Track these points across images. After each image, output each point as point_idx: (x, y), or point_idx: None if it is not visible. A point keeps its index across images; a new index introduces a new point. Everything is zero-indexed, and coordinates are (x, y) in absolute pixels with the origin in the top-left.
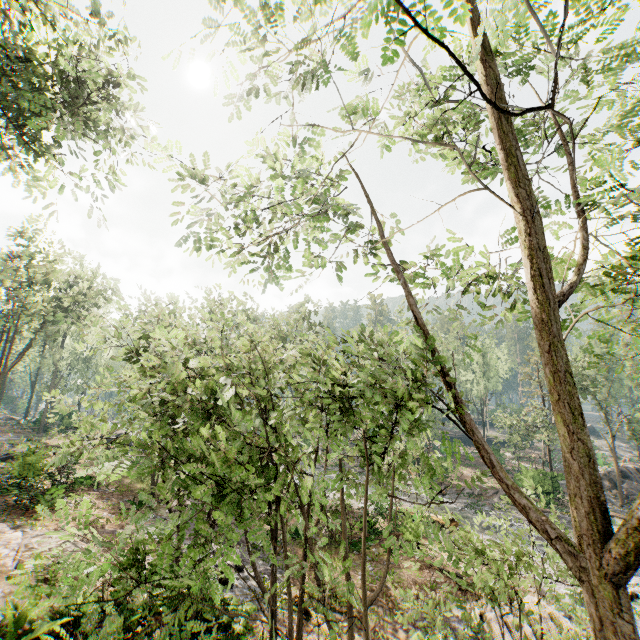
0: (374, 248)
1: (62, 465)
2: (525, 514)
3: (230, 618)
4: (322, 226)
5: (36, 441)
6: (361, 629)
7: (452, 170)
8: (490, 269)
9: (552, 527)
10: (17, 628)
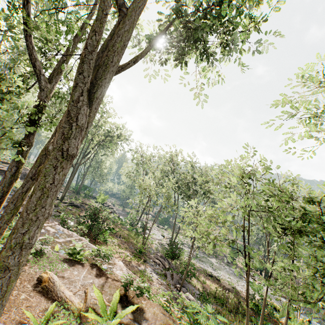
0: None
1: (103, 218)
2: None
3: None
4: None
5: (77, 198)
6: None
7: None
8: None
9: None
10: None
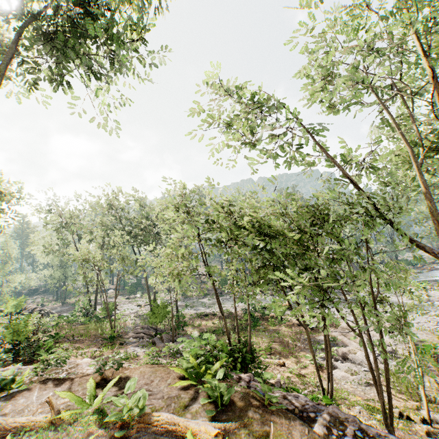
0: (298, 148)
1: (33, 329)
2: (423, 249)
3: (256, 355)
4: (321, 135)
5: None
6: (284, 357)
7: (325, 106)
8: (366, 156)
9: (434, 250)
10: (198, 372)
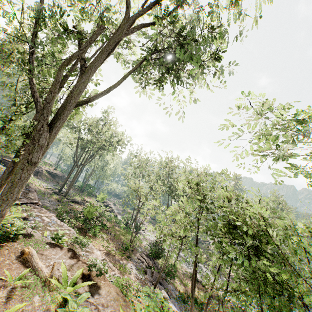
0: None
1: (97, 215)
2: None
3: None
4: None
5: (80, 196)
6: None
7: None
8: None
9: None
10: None
